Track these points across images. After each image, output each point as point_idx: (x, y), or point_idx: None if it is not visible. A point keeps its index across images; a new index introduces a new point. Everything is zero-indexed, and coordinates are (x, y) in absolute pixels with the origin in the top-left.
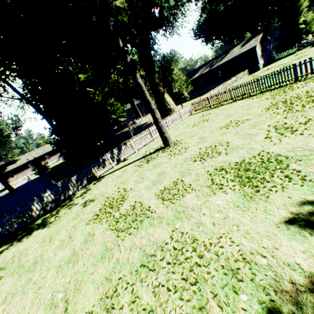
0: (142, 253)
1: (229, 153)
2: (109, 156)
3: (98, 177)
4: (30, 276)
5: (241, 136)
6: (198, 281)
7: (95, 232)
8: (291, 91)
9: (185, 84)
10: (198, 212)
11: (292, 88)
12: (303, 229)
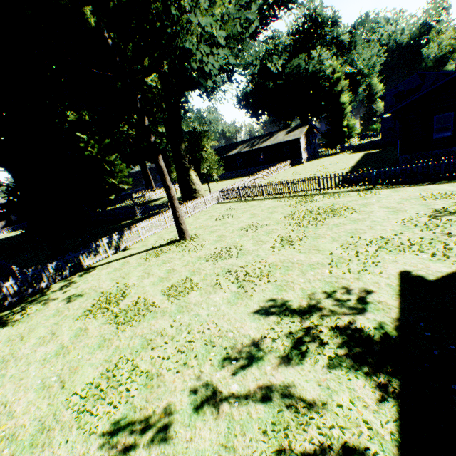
0: (143, 339)
1: (240, 257)
2: (105, 242)
3: (86, 268)
4: (1, 373)
5: (255, 241)
6: (187, 350)
7: (89, 327)
8: (310, 203)
9: (216, 165)
10: (199, 306)
11: (312, 200)
12: (261, 316)
